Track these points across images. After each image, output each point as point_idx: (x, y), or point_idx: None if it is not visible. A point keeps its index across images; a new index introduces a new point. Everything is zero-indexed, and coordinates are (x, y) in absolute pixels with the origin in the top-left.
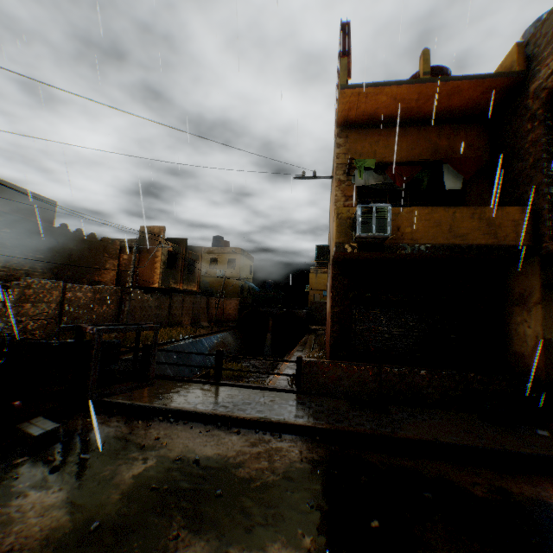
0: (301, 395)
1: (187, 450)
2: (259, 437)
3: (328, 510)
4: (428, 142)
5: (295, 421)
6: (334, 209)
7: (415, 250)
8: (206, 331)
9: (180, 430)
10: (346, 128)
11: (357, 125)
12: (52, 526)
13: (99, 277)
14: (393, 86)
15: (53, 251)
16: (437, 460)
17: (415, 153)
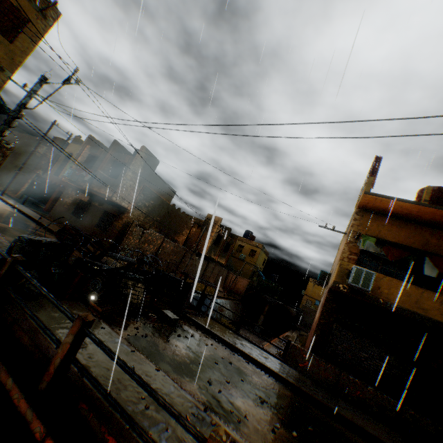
0: (284, 363)
1: (226, 357)
2: (258, 370)
3: (290, 412)
4: (420, 236)
5: (279, 372)
6: (340, 257)
7: (386, 305)
8: (220, 294)
9: (220, 347)
10: (363, 210)
11: (371, 211)
12: (186, 355)
13: (177, 237)
14: (399, 201)
15: (164, 217)
16: (357, 435)
17: (408, 241)
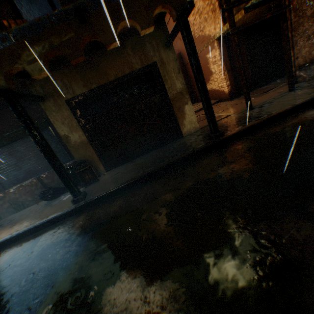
0: None
1: None
2: None
3: None
4: None
5: None
6: None
7: None
8: None
9: None
10: None
11: None
12: None
13: None
14: None
15: None
16: None
17: None
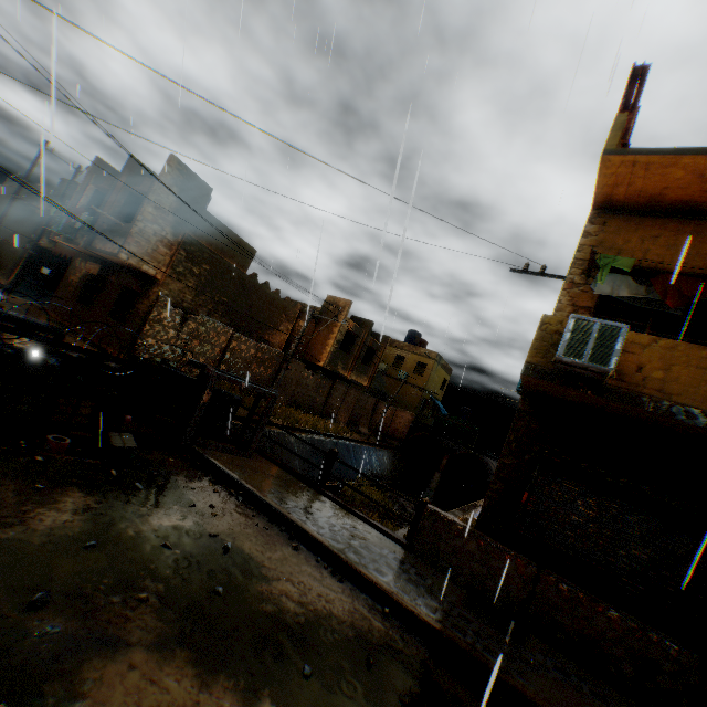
0: (408, 552)
1: (229, 533)
2: (315, 567)
3: (322, 694)
4: None
5: (370, 573)
6: None
7: (659, 409)
8: (361, 438)
9: (239, 512)
10: (605, 211)
11: (625, 209)
12: (64, 523)
13: (269, 337)
14: (696, 155)
15: (236, 297)
16: None
17: None
